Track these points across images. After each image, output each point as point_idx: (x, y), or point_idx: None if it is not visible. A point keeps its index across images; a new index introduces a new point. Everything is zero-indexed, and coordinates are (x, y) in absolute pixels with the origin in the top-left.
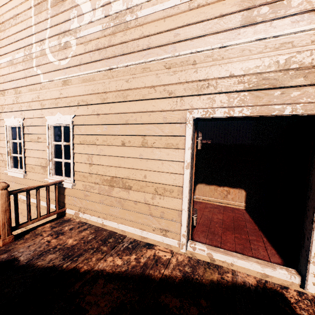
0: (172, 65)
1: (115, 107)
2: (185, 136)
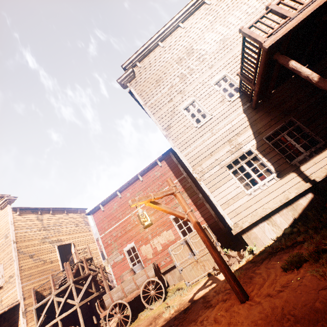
0: None
1: None
2: None
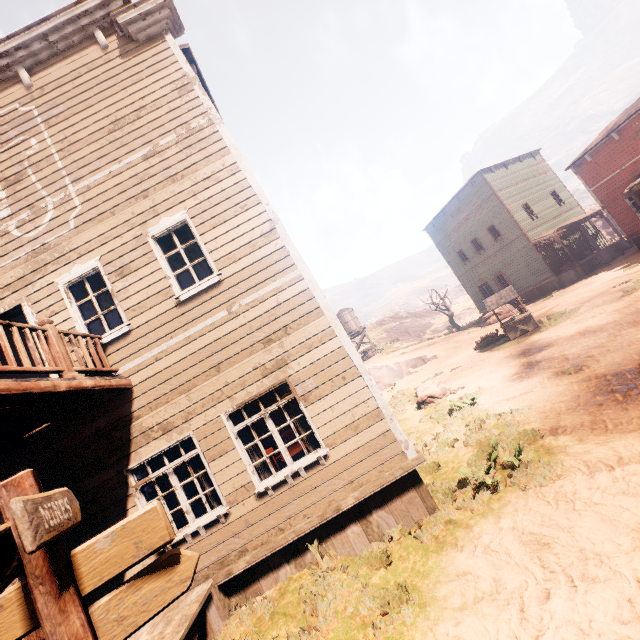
0: None
1: None
2: None
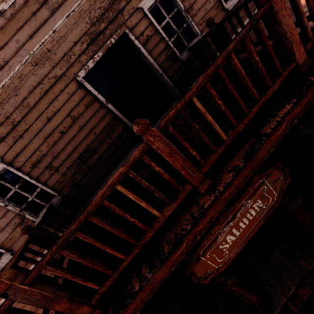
0: (36, 61)
1: (29, 118)
2: (89, 91)
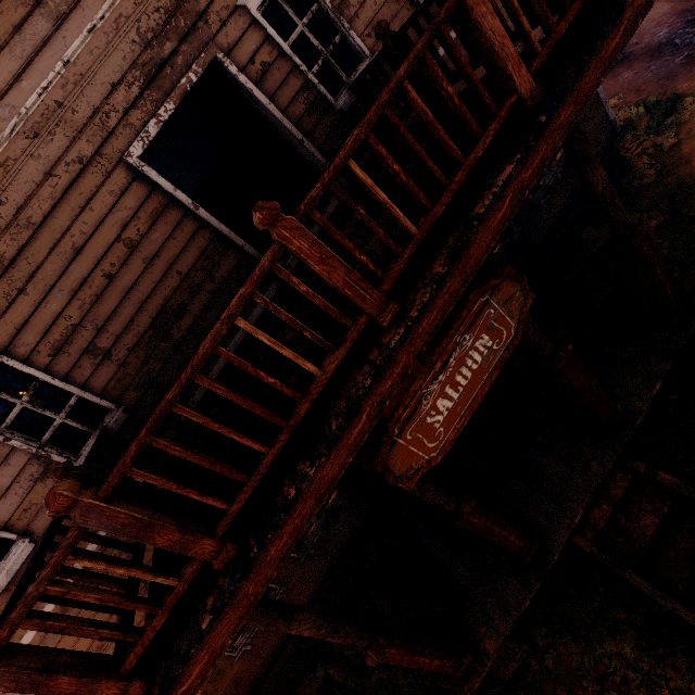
0: (35, 129)
1: (34, 251)
2: (155, 187)
